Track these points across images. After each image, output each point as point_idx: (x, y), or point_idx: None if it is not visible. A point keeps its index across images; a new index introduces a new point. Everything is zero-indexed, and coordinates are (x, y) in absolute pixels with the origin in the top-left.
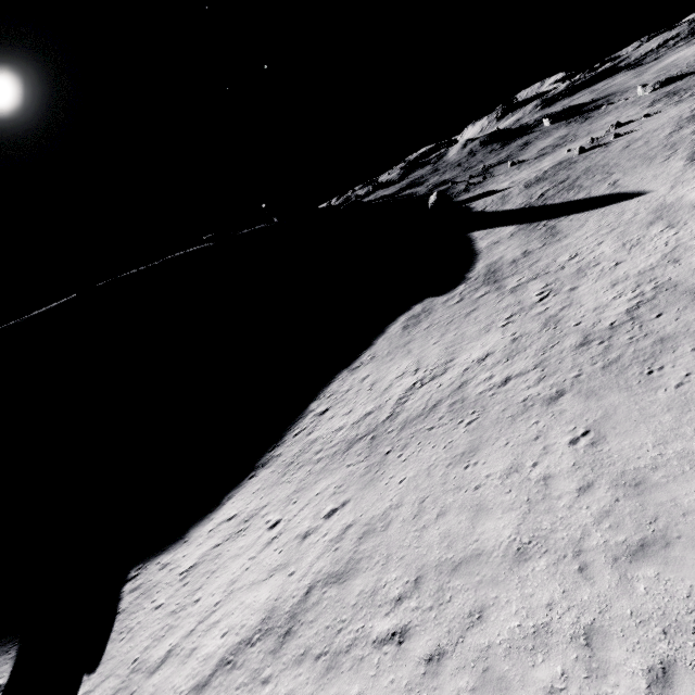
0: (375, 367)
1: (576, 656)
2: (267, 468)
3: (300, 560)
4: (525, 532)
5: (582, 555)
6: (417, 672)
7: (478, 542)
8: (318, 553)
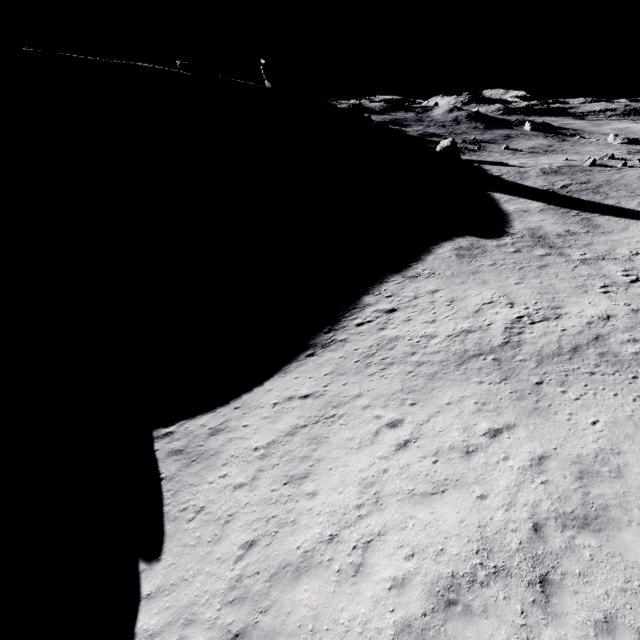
0: (443, 284)
1: None
2: (333, 351)
3: (484, 482)
4: None
5: None
6: None
7: None
8: (513, 480)
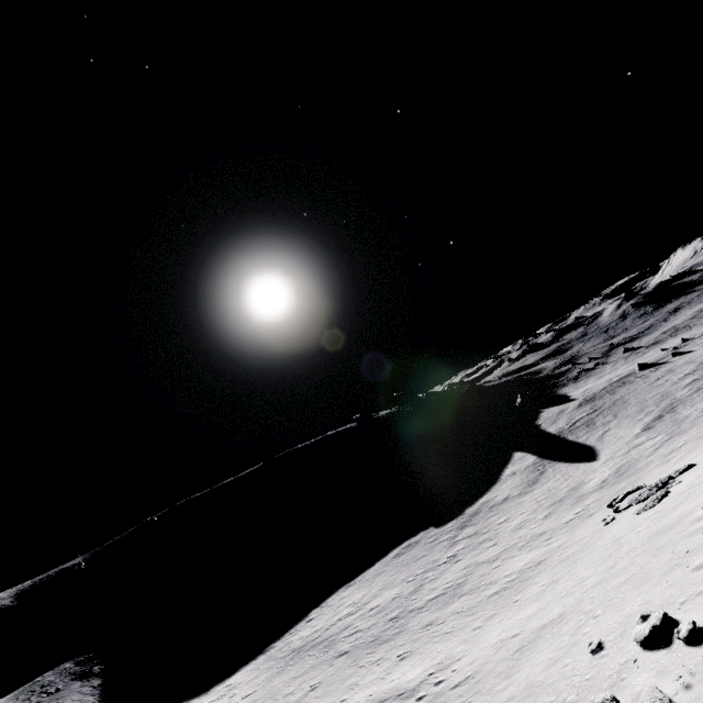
0: (353, 590)
1: None
2: (264, 655)
3: None
4: None
5: None
6: None
7: None
8: None
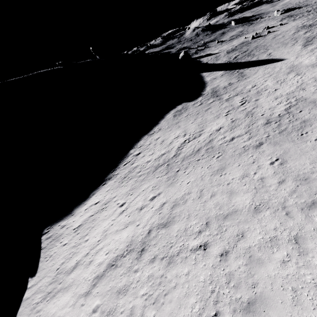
0: (162, 133)
1: (292, 247)
2: (112, 180)
3: (141, 219)
4: (256, 201)
5: (286, 208)
6: (216, 260)
7: (234, 206)
8: (150, 215)
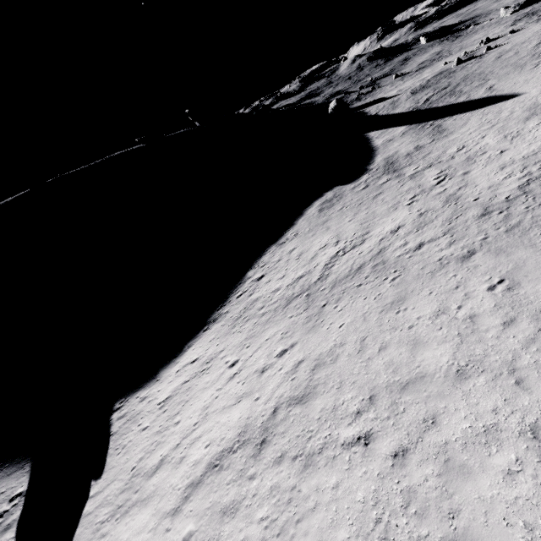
0: (299, 242)
1: (526, 446)
2: (218, 323)
3: (262, 389)
4: (461, 358)
5: (516, 372)
6: (386, 465)
7: (420, 367)
8: (277, 383)
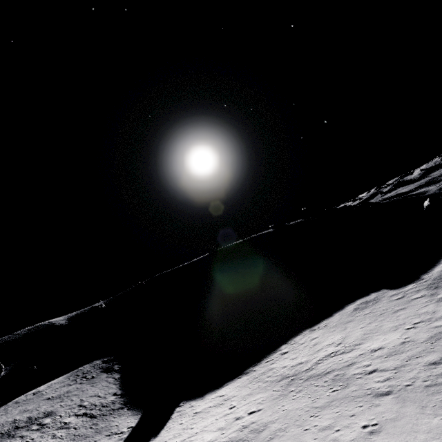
0: (322, 333)
1: None
2: (246, 376)
3: (228, 429)
4: None
5: None
6: None
7: None
8: (235, 429)
